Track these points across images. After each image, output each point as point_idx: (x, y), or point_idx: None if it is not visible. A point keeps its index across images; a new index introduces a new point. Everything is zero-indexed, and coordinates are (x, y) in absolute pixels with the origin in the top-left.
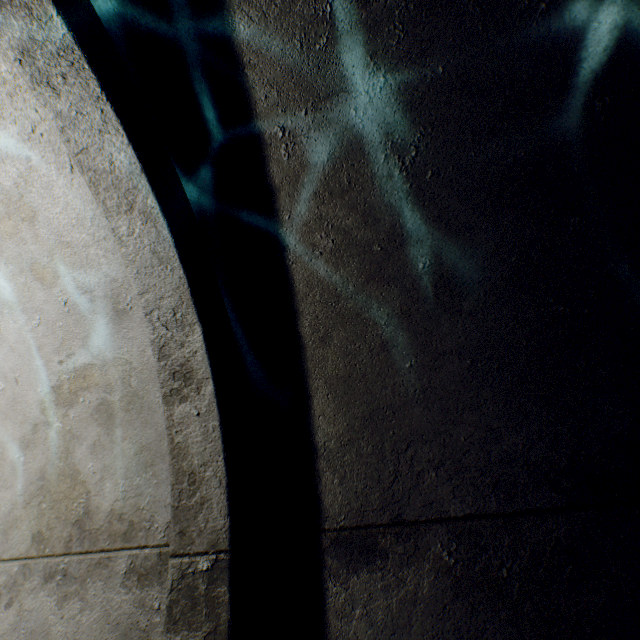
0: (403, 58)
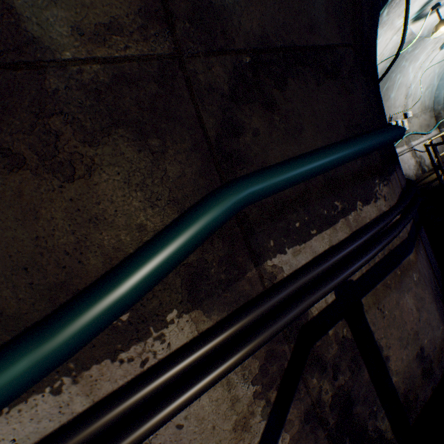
0: None
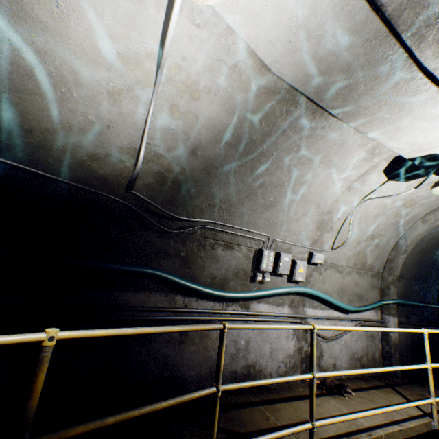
0: None
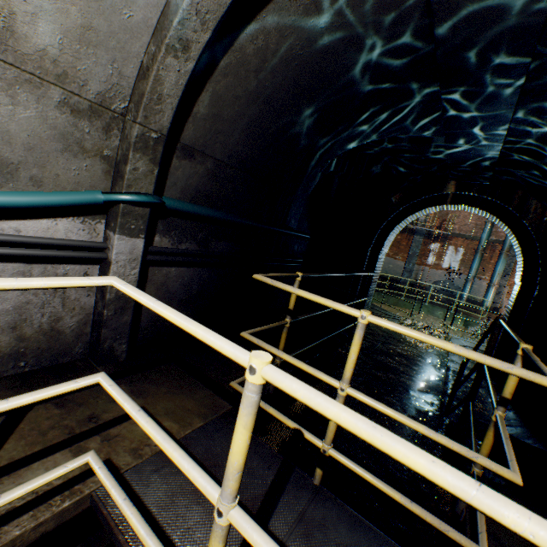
0: (331, 31)
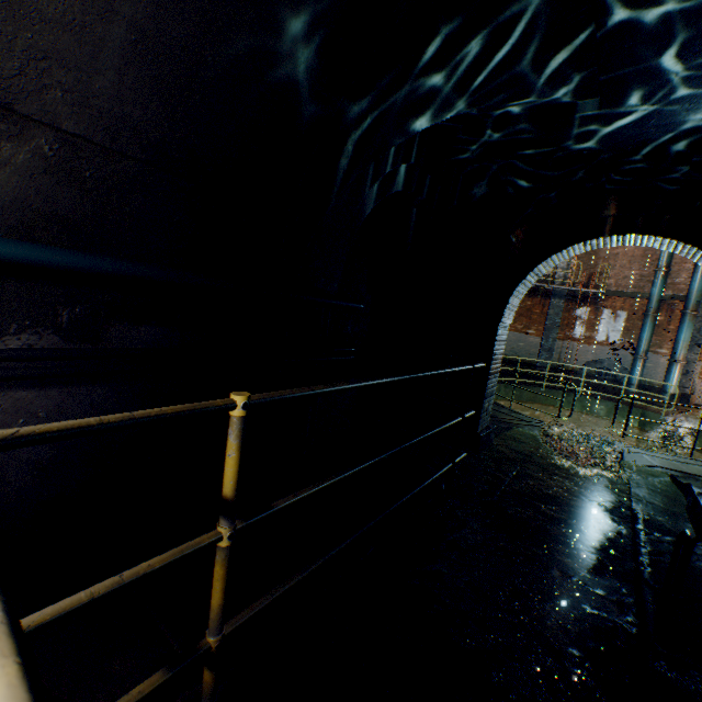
0: None
